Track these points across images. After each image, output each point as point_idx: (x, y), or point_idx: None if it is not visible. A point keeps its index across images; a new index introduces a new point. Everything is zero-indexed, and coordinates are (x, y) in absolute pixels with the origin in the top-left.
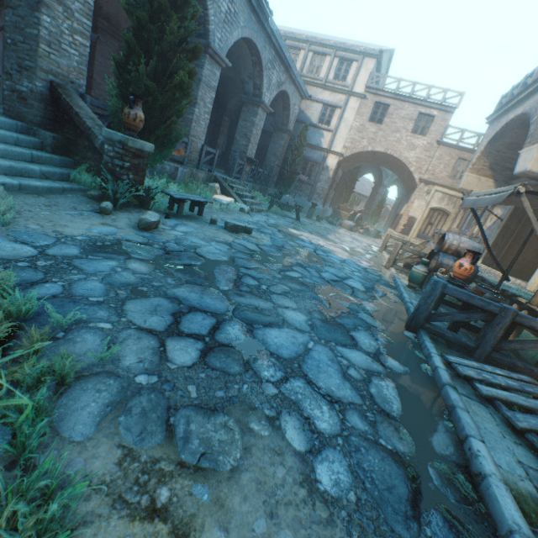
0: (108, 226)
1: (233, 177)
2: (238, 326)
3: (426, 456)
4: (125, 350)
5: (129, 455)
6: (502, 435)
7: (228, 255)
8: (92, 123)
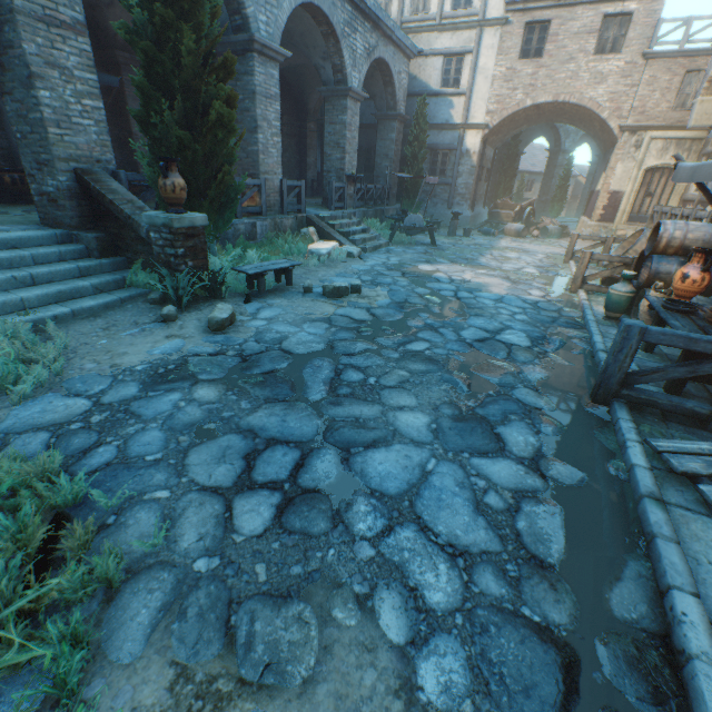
0: (173, 339)
1: (333, 209)
2: (329, 456)
3: (596, 627)
4: (184, 525)
5: (183, 674)
6: None
7: (325, 339)
8: (130, 208)
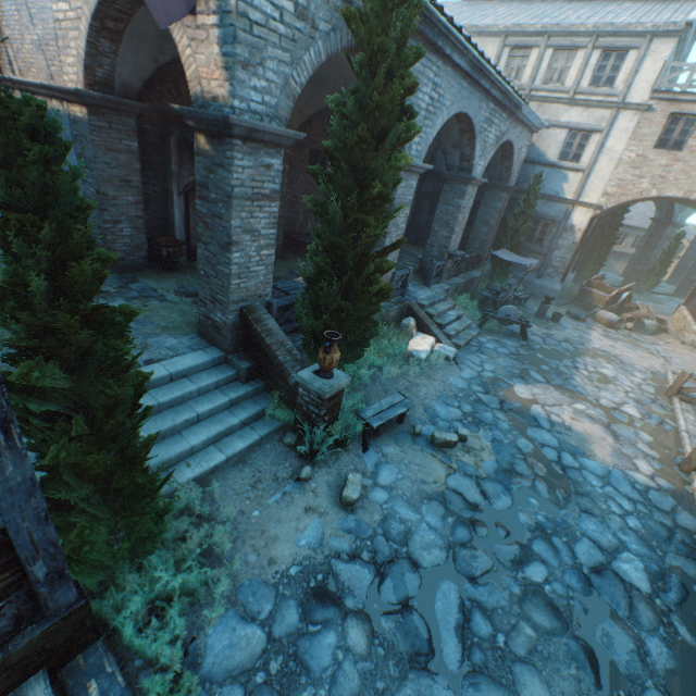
0: (311, 514)
1: (429, 286)
2: None
3: None
4: None
5: None
6: None
7: (445, 541)
8: (283, 353)
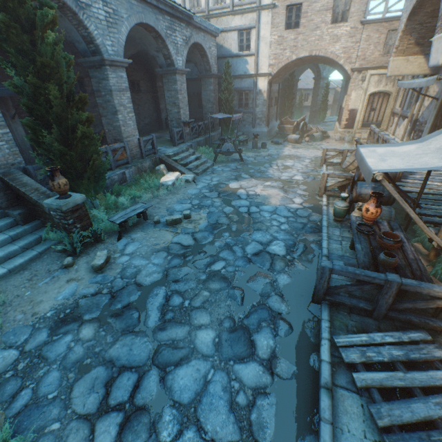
0: (71, 282)
1: (177, 145)
2: (154, 376)
3: None
4: None
5: None
6: (364, 434)
7: (163, 268)
8: (37, 195)
